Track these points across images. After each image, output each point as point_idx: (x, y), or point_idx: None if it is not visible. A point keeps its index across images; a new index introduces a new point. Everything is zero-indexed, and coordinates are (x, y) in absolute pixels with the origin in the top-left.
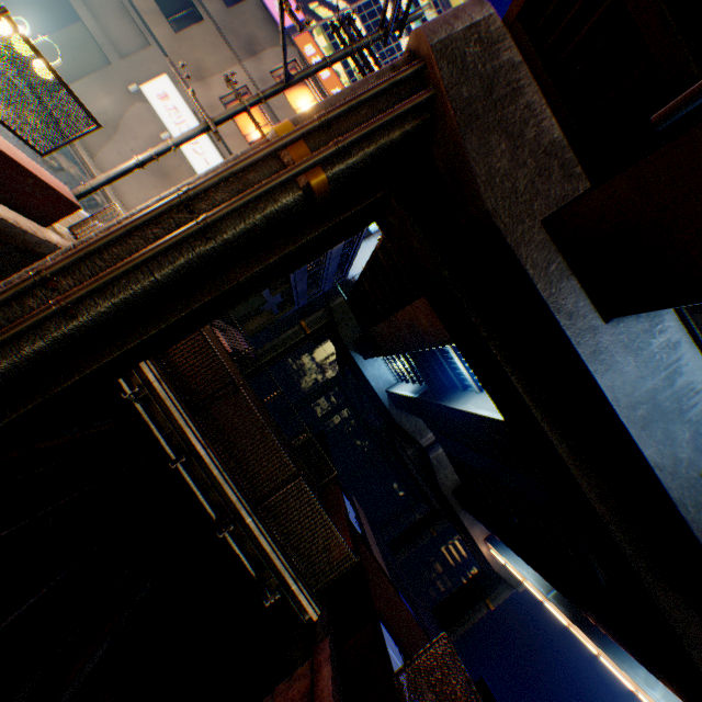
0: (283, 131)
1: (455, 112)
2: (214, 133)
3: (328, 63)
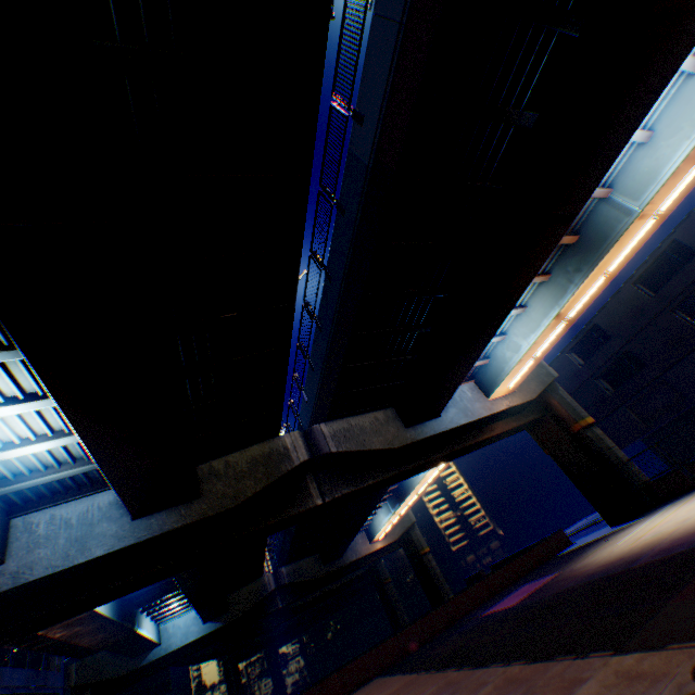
0: None
1: None
2: None
3: None
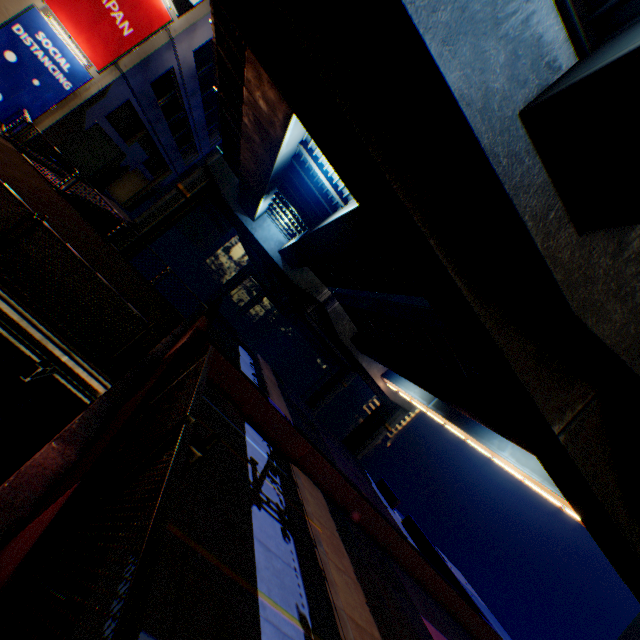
0: None
1: None
2: None
3: None
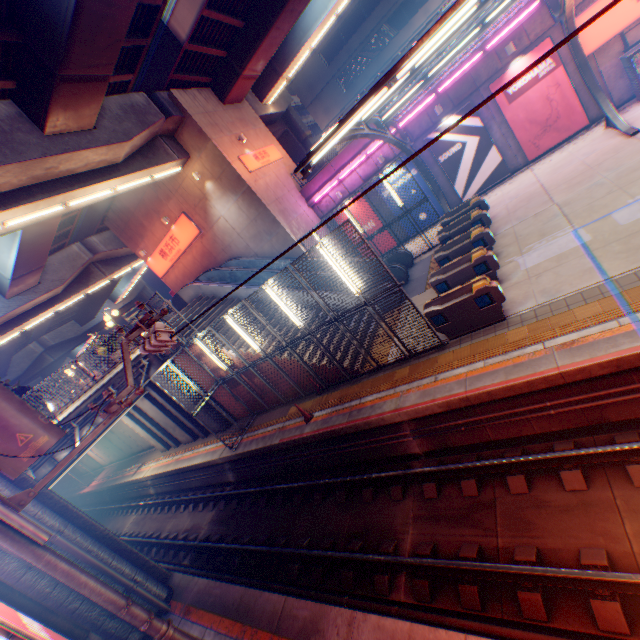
0: None
1: None
2: None
3: None
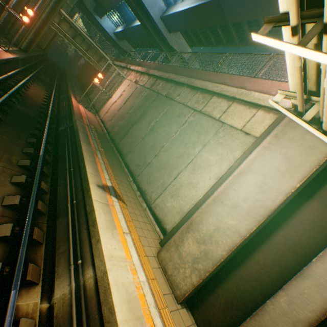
0: None
1: None
2: None
3: None
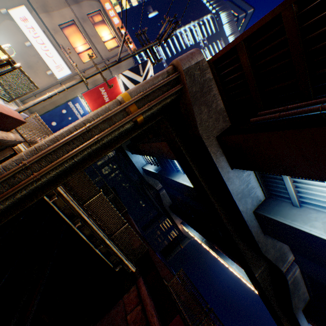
0: (126, 98)
1: (191, 97)
2: (85, 82)
3: (136, 53)
